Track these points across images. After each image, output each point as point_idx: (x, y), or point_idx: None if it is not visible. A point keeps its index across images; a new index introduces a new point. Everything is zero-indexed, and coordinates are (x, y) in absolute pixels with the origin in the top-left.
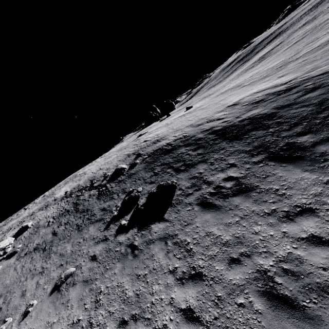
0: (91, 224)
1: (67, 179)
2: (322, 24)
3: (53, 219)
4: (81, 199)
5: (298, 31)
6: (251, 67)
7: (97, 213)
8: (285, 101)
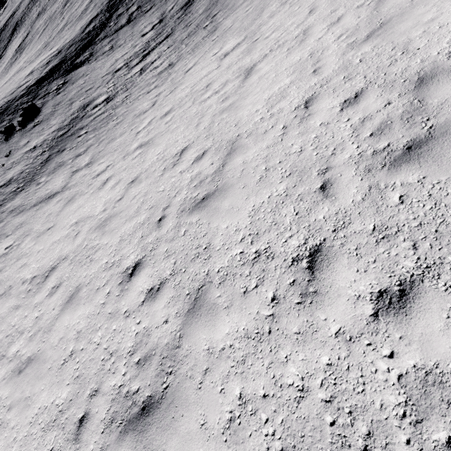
0: None
1: None
2: (54, 15)
3: None
4: None
5: (38, 21)
6: (14, 60)
7: None
8: (62, 56)
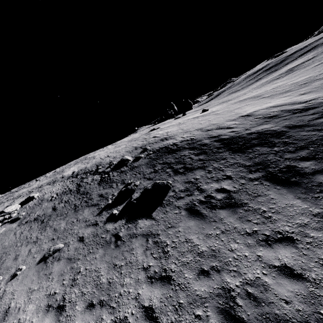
0: (87, 207)
1: (78, 159)
2: None
3: (56, 195)
4: (85, 181)
5: None
6: (276, 78)
7: (94, 198)
8: (299, 120)
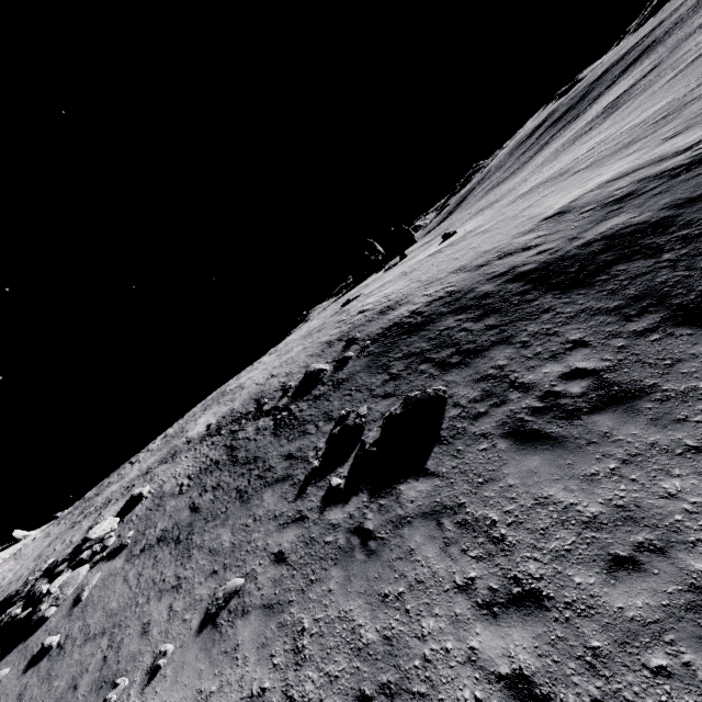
0: (267, 488)
1: (207, 400)
2: None
3: (188, 479)
4: (241, 437)
5: (698, 34)
6: (585, 131)
7: (276, 465)
8: (694, 187)
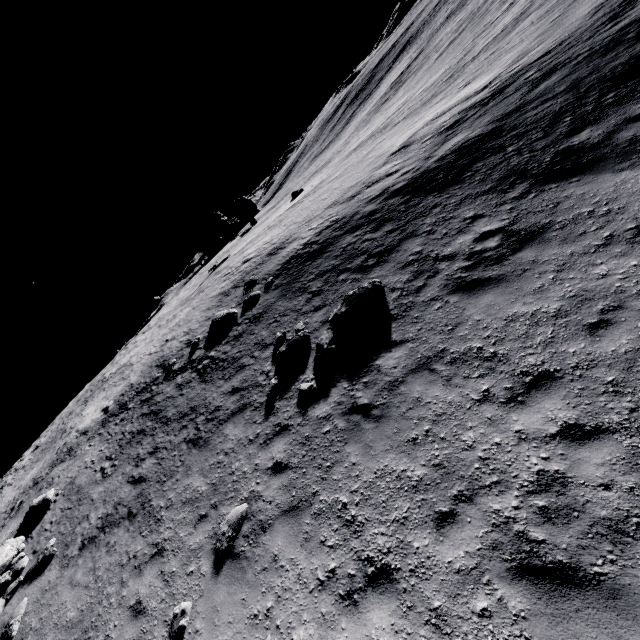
0: (225, 424)
1: (81, 396)
2: (484, 7)
3: (109, 461)
4: (161, 399)
5: (444, 29)
6: (384, 102)
7: (224, 403)
8: (504, 107)
